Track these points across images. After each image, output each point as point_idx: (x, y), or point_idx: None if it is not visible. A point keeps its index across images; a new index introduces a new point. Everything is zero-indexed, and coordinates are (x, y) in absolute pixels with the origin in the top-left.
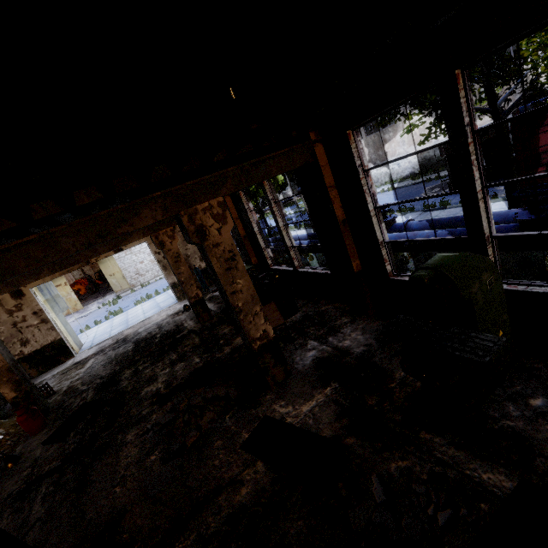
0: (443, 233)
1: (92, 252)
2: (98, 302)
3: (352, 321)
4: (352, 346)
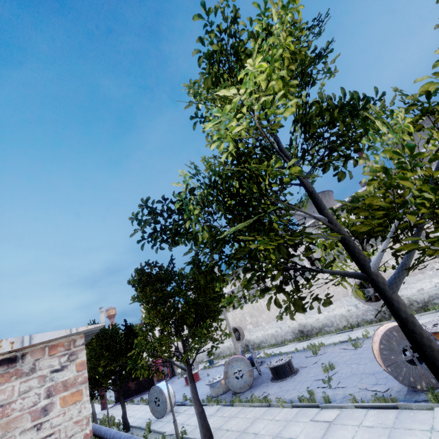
0: None
1: None
2: None
3: None
4: None
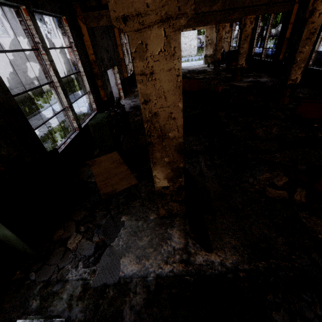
0: (321, 57)
1: (197, 24)
2: None
3: (267, 77)
4: (262, 80)
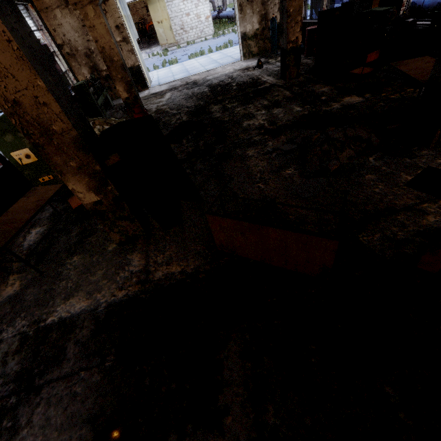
0: None
1: None
2: (145, 52)
3: None
4: None
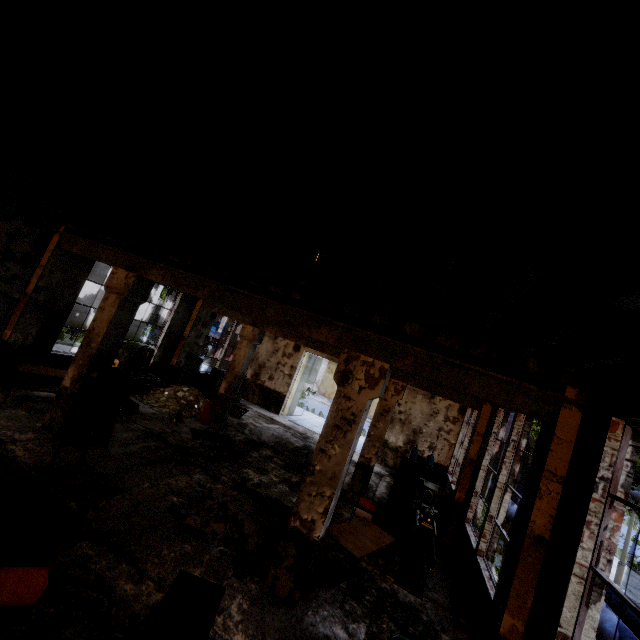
0: None
1: (336, 351)
2: None
3: None
4: None
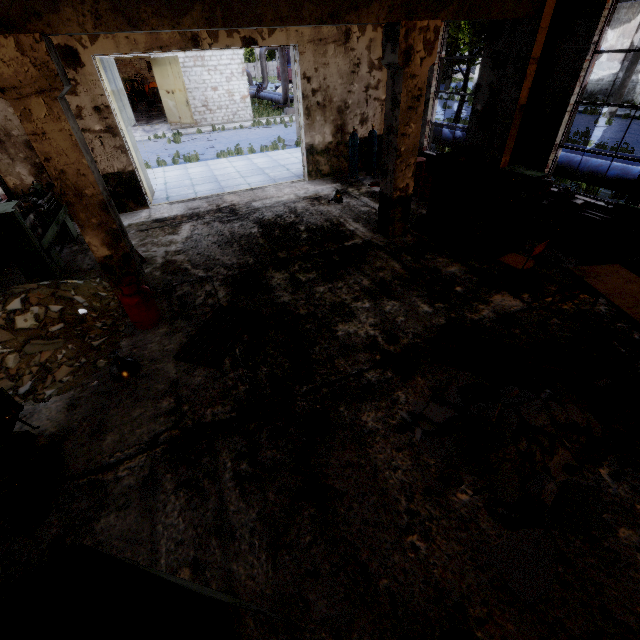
0: None
1: (290, 6)
2: (143, 129)
3: None
4: None
